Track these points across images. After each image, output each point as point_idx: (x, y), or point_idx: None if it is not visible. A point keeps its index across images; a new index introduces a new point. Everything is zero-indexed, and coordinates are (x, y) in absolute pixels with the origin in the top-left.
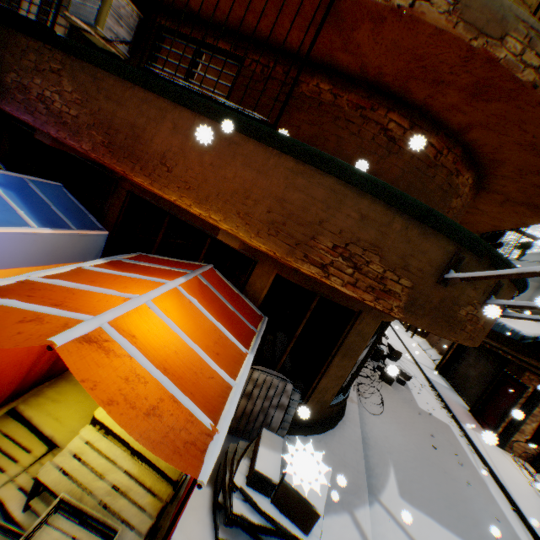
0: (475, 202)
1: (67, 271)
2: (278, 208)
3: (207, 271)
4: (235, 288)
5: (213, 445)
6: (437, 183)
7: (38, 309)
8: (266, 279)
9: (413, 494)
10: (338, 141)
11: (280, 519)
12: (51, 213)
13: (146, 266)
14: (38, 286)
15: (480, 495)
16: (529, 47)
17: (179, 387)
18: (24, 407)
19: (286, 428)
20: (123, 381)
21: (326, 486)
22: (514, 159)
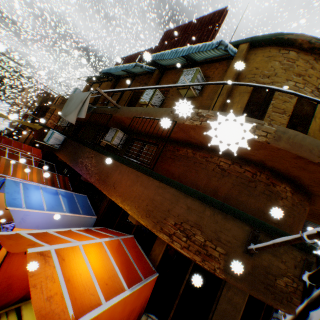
0: (317, 203)
1: (64, 230)
2: (150, 203)
3: (128, 238)
4: (143, 250)
5: None
6: (259, 190)
7: (37, 240)
8: (161, 247)
9: None
10: (196, 172)
11: None
12: (76, 207)
13: (99, 232)
14: (48, 234)
15: None
16: (257, 128)
17: (70, 290)
18: (24, 306)
19: None
20: (45, 277)
21: None
22: (302, 175)
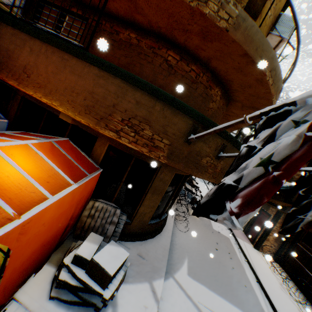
0: (231, 109)
1: None
2: (90, 98)
3: (63, 141)
4: (83, 152)
5: (9, 224)
6: (199, 92)
7: None
8: (103, 147)
9: (196, 274)
10: (141, 66)
11: (88, 281)
12: None
13: (20, 136)
14: None
15: (239, 274)
16: (222, 8)
17: None
18: None
19: (117, 236)
20: None
21: (121, 262)
22: (236, 78)
